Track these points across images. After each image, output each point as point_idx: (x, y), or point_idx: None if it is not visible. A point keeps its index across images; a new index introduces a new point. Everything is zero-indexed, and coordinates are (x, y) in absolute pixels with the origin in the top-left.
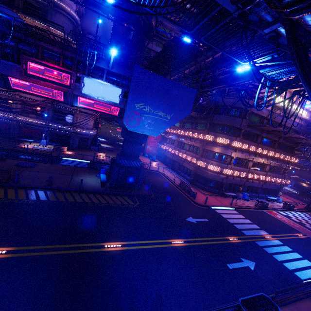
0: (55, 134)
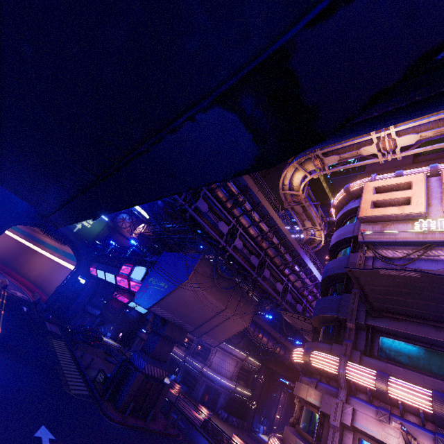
0: (189, 373)
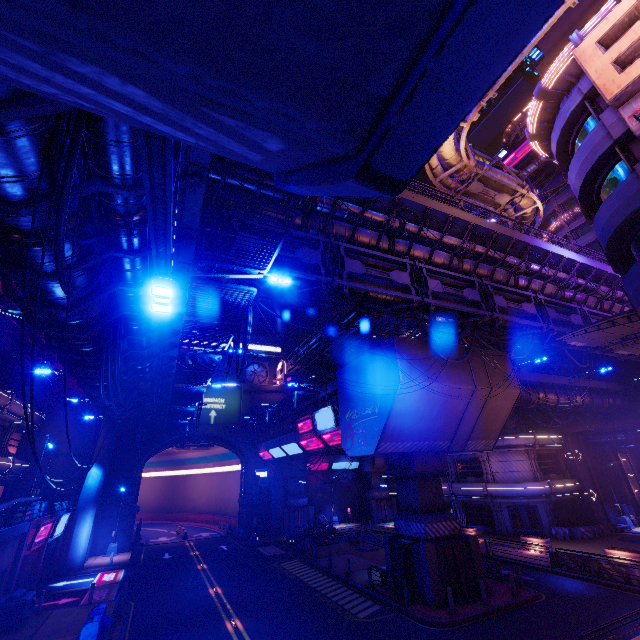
0: (472, 506)
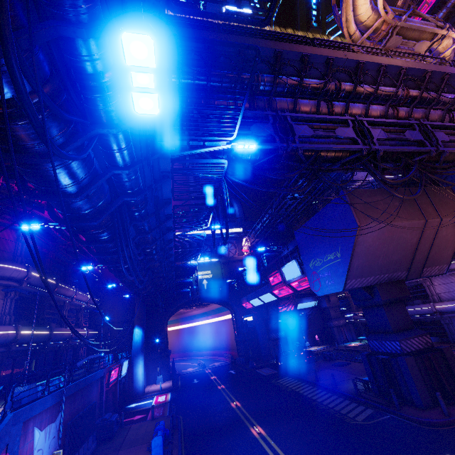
0: (421, 322)
